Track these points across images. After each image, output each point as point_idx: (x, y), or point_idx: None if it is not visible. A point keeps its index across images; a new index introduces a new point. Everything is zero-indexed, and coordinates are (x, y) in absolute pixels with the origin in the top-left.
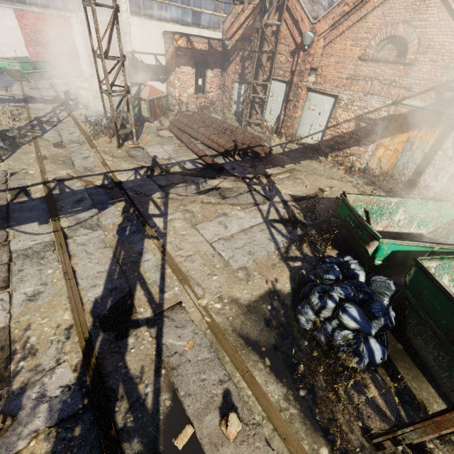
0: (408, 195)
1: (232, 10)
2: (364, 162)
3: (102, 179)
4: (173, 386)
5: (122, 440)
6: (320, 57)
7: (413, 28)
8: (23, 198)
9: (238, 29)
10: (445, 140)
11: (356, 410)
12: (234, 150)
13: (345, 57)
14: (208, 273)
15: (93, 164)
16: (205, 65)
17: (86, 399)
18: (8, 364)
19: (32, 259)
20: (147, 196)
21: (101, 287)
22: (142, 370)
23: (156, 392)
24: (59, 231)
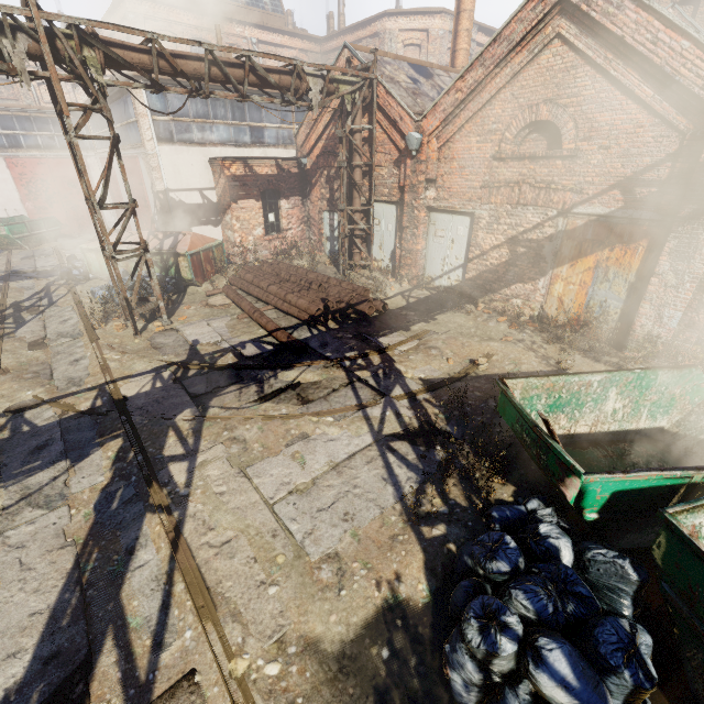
0: (621, 352)
1: (305, 119)
2: (538, 306)
3: (93, 398)
4: None
5: None
6: (436, 163)
7: (562, 108)
8: None
9: (317, 141)
10: (656, 259)
11: None
12: (325, 314)
13: (472, 158)
14: (261, 580)
15: (85, 372)
16: (276, 194)
17: None
18: None
19: None
20: (166, 419)
21: (26, 656)
22: None
23: None
24: None
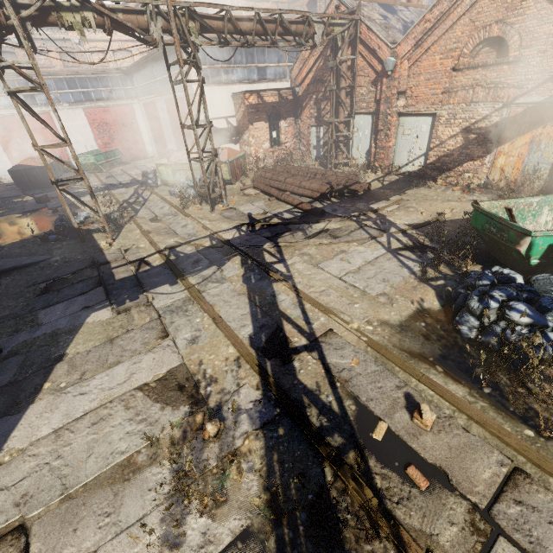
0: None
1: (298, 57)
2: (484, 177)
3: (209, 241)
4: (352, 395)
5: (324, 436)
6: (406, 79)
7: (510, 26)
8: (146, 268)
9: (308, 73)
10: None
11: (552, 398)
12: (330, 193)
13: (435, 72)
14: (348, 303)
15: (194, 230)
16: (277, 117)
17: (277, 409)
18: (198, 390)
19: (178, 313)
20: (258, 247)
21: (250, 326)
22: (318, 385)
23: (338, 400)
24: (191, 287)
